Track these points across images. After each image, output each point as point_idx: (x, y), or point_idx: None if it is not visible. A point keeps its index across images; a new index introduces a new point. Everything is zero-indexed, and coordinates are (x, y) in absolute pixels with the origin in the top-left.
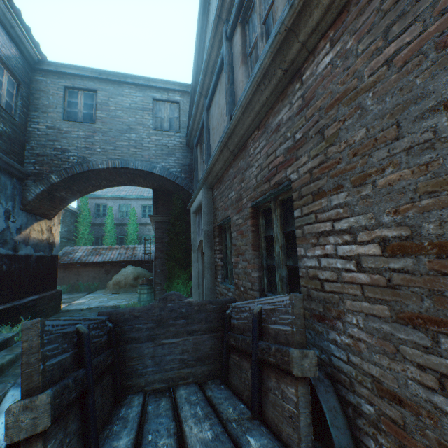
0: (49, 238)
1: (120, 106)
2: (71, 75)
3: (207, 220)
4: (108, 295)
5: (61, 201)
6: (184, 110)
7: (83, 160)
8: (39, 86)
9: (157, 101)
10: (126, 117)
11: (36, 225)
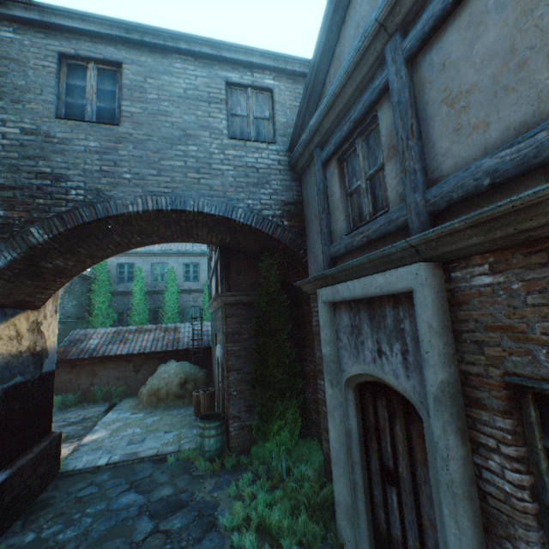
0: (34, 344)
1: (167, 92)
2: (70, 33)
3: (442, 352)
4: (140, 418)
5: (55, 275)
6: (281, 104)
7: (96, 197)
8: (6, 50)
9: (233, 87)
10: (178, 115)
11: (4, 328)
